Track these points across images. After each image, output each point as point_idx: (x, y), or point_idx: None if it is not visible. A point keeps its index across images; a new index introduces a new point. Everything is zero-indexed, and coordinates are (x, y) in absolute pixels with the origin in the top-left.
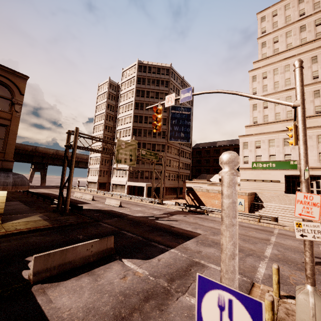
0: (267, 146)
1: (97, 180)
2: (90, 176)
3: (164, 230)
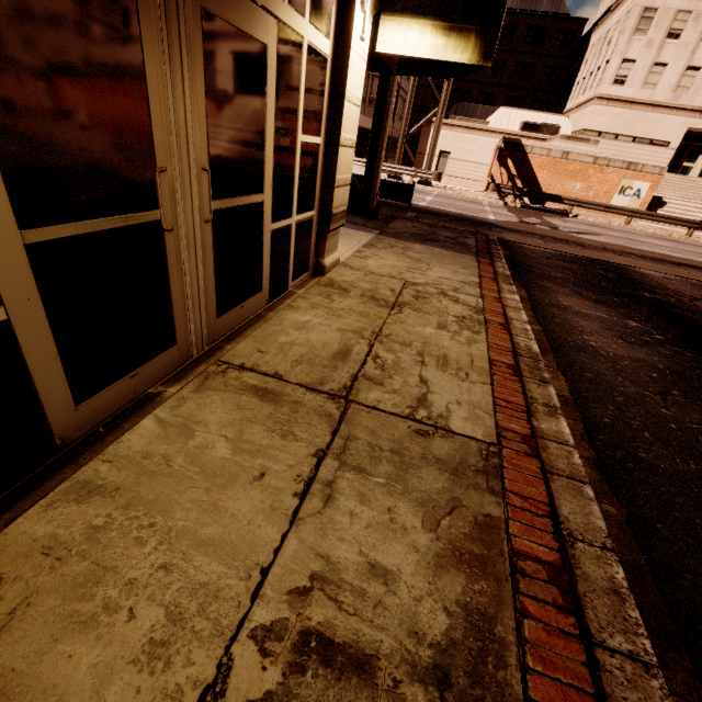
0: (698, 37)
1: None
2: None
3: (670, 261)
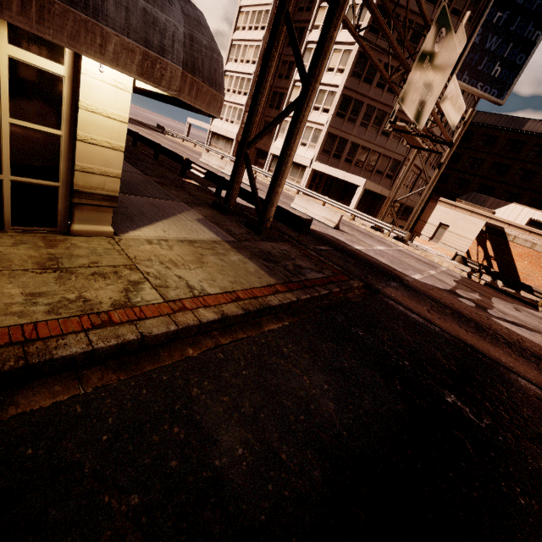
0: None
1: (234, 135)
2: (219, 121)
3: None
